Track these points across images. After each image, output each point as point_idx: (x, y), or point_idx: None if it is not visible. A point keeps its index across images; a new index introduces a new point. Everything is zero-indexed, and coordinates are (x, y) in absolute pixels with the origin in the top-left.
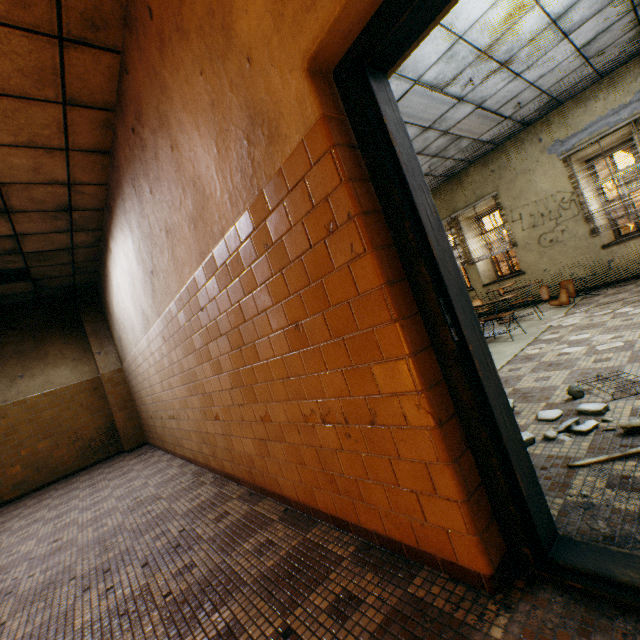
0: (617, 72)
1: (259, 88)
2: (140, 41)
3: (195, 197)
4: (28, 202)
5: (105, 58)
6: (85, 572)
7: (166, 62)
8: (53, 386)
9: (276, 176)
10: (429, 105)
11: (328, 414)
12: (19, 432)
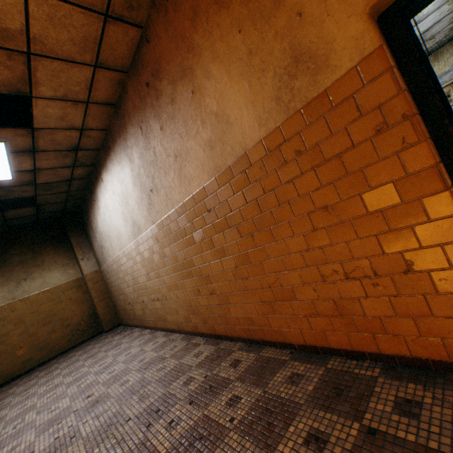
0: (439, 51)
1: (309, 34)
2: (168, 16)
3: (215, 126)
4: (50, 143)
5: (131, 31)
6: (137, 414)
7: (198, 28)
8: (49, 285)
9: (319, 97)
10: None
11: (353, 271)
12: (25, 322)
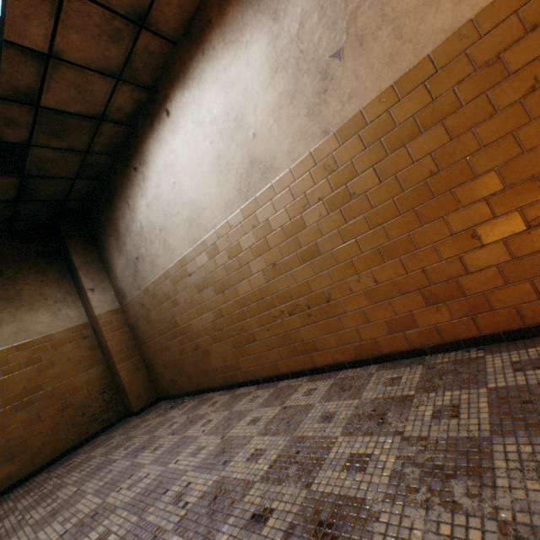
0: None
1: None
2: None
3: None
4: None
5: None
6: None
7: None
8: (29, 336)
9: None
10: None
11: None
12: None
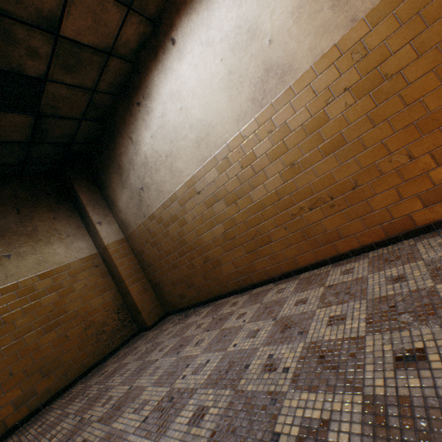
0: None
1: None
2: None
3: None
4: None
5: None
6: None
7: None
8: (49, 266)
9: None
10: None
11: None
12: (14, 327)
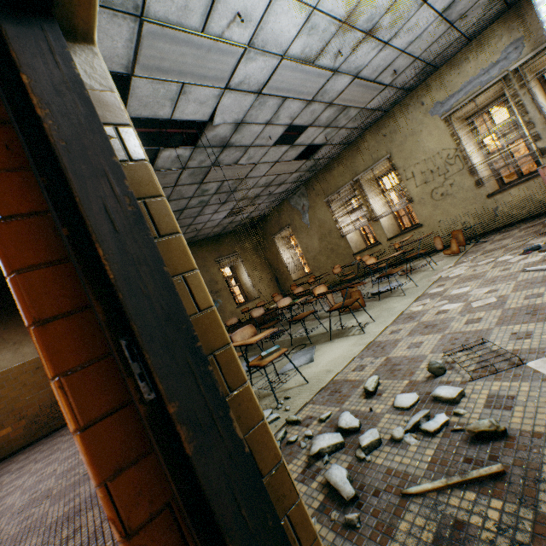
0: (483, 34)
1: None
2: None
3: None
4: None
5: None
6: None
7: None
8: None
9: None
10: (305, 79)
11: None
12: None
